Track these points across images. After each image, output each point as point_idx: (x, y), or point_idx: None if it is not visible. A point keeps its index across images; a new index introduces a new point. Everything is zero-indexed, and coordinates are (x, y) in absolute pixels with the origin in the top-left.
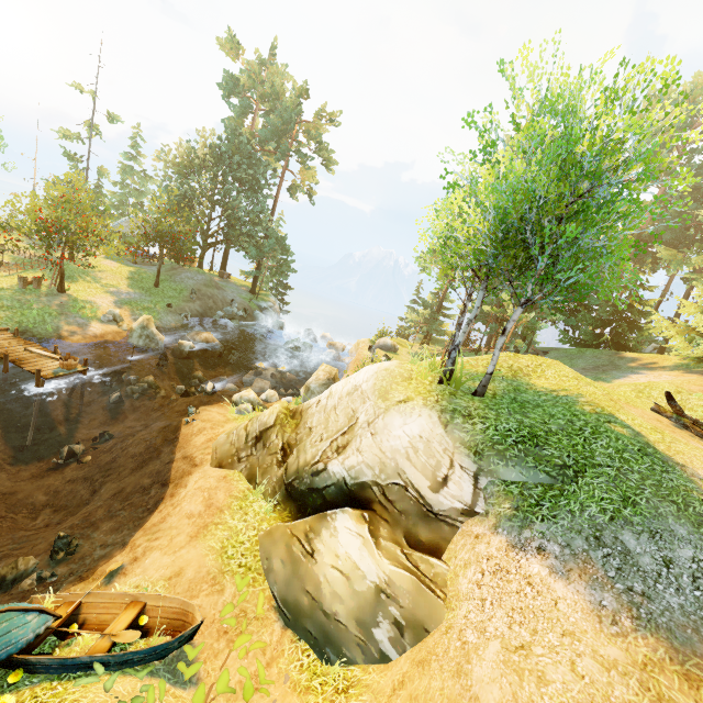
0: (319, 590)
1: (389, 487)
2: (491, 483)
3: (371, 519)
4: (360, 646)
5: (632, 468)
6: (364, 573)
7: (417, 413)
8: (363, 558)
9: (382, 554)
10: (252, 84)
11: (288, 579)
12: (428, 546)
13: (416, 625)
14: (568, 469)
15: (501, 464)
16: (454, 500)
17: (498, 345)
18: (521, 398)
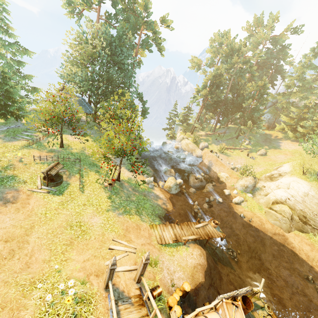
0: None
1: None
2: None
3: None
4: None
5: None
6: None
7: None
8: None
9: None
10: None
11: None
12: None
13: None
14: None
15: None
16: None
17: None
18: None
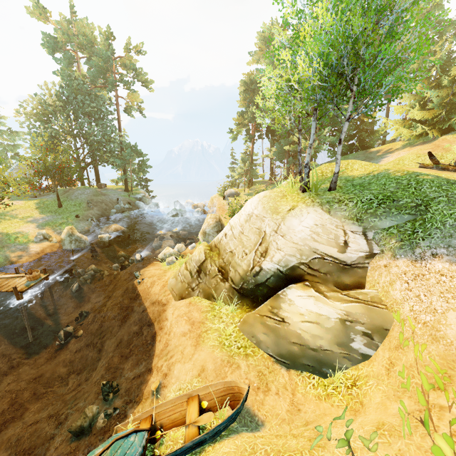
0: (301, 338)
1: (311, 262)
2: (376, 234)
3: (311, 284)
4: (346, 357)
5: (453, 192)
6: (327, 316)
7: (306, 212)
8: (320, 308)
9: (332, 300)
10: (67, 39)
11: (275, 342)
12: (353, 285)
13: (378, 329)
14: (420, 206)
15: (377, 220)
16: (357, 252)
17: (338, 152)
18: (356, 183)
